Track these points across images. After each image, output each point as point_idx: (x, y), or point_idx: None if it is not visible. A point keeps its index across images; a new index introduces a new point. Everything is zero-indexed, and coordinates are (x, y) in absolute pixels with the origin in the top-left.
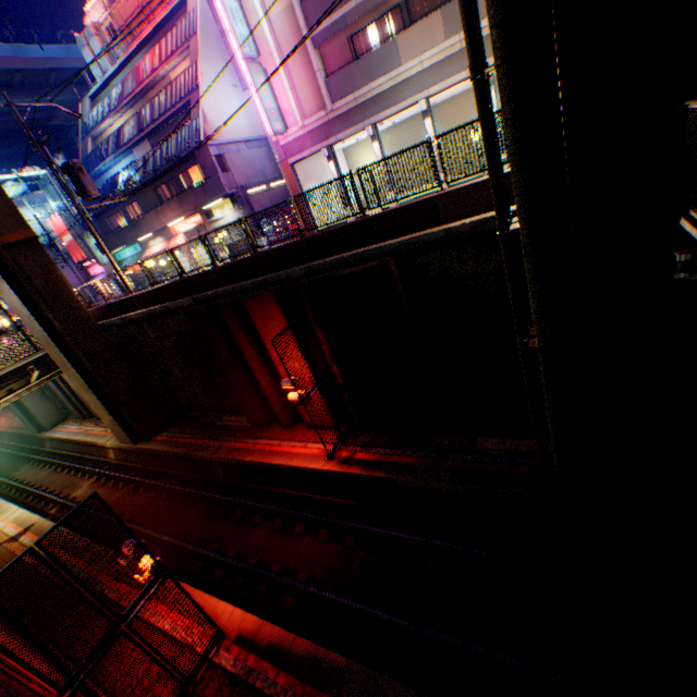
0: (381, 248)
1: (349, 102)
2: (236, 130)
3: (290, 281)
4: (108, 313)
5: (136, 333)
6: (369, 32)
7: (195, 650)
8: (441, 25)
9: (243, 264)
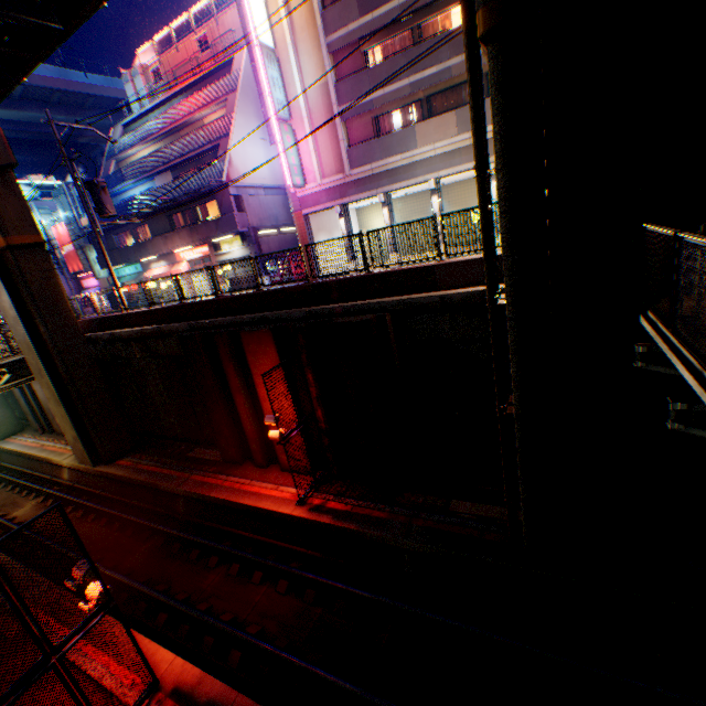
0: (380, 303)
1: (366, 171)
2: (258, 176)
3: (289, 321)
4: (97, 326)
5: (122, 350)
6: (392, 116)
7: (123, 702)
8: (455, 123)
9: (246, 298)
